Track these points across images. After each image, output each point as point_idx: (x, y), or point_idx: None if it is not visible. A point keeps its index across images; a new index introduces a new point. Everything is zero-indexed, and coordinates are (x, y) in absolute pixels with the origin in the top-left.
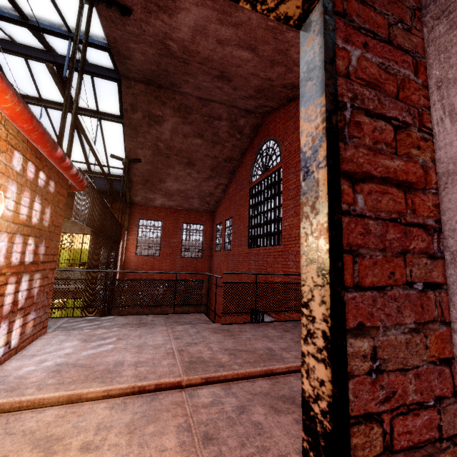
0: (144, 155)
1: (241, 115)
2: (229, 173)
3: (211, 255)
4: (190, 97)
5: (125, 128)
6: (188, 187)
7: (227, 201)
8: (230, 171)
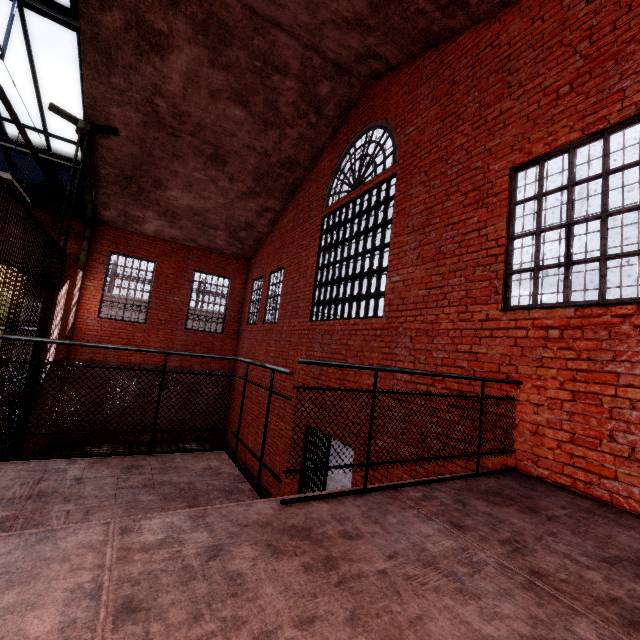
0: (125, 121)
1: (325, 73)
2: (286, 191)
3: (238, 331)
4: (231, 2)
5: (83, 46)
6: (209, 205)
7: (276, 241)
8: (289, 188)
